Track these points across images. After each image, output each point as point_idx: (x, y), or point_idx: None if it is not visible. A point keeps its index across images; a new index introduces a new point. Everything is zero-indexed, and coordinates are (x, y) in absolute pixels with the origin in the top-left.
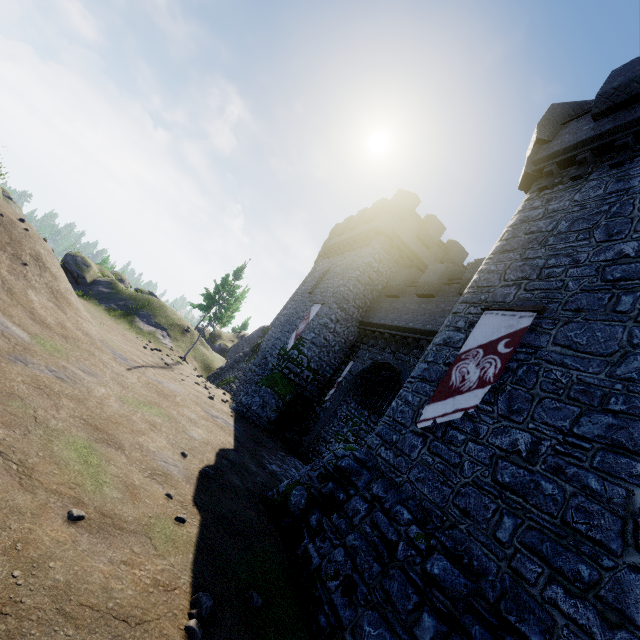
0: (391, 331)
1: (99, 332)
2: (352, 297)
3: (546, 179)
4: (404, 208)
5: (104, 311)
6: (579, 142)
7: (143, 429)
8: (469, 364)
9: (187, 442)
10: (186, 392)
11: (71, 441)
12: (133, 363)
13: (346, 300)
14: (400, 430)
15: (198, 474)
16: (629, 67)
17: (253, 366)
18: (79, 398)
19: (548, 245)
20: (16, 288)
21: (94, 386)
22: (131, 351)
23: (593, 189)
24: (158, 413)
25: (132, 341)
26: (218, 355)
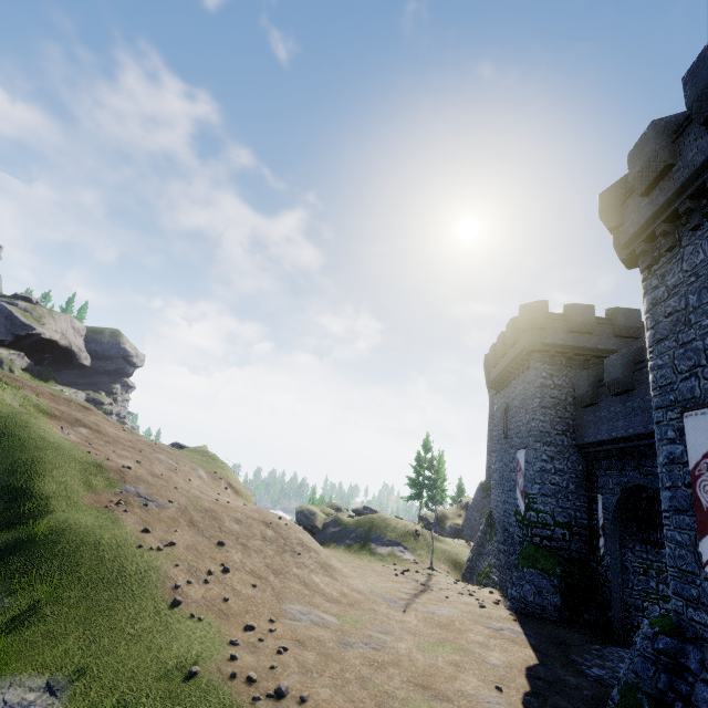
0: (615, 445)
1: (362, 583)
2: (549, 426)
3: (645, 257)
4: (537, 319)
5: (345, 551)
6: (647, 220)
7: (452, 673)
8: (707, 480)
9: (493, 672)
10: (458, 612)
11: (417, 705)
12: (402, 602)
13: (545, 433)
14: (693, 581)
15: (522, 706)
16: (638, 150)
17: (499, 545)
18: (395, 662)
19: (693, 324)
20: (306, 578)
21: (396, 644)
22: (391, 587)
23: (693, 255)
24: (452, 649)
25: (383, 573)
26: (456, 541)
